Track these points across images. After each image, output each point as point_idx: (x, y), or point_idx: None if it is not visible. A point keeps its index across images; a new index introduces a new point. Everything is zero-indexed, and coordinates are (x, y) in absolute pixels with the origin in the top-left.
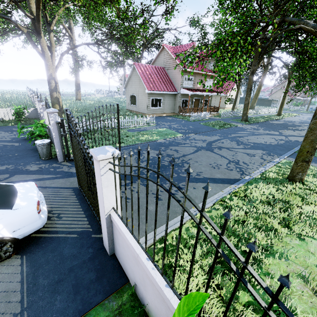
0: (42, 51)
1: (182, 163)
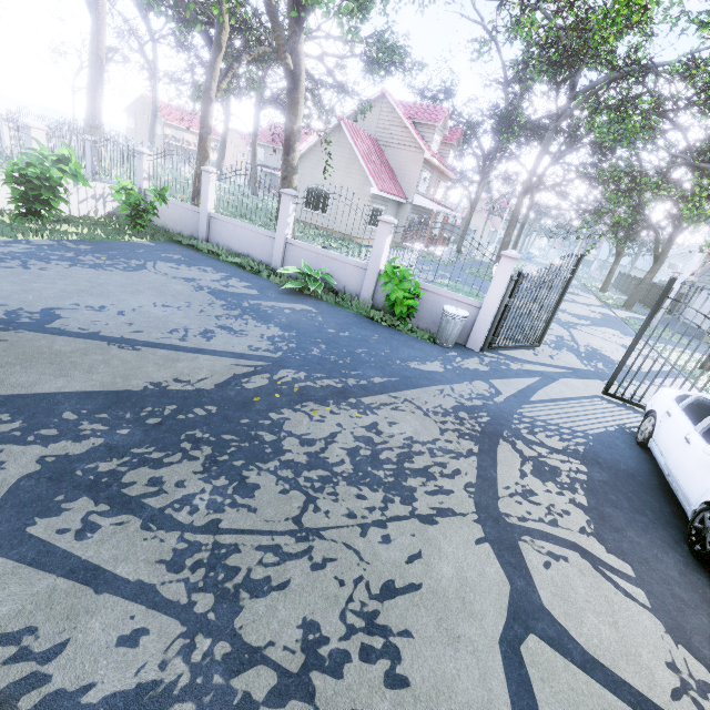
0: (296, 66)
1: (596, 351)
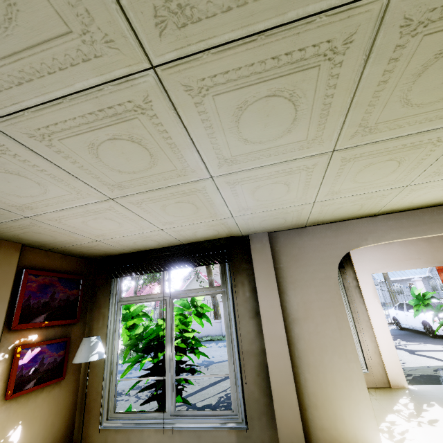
0: None
1: None
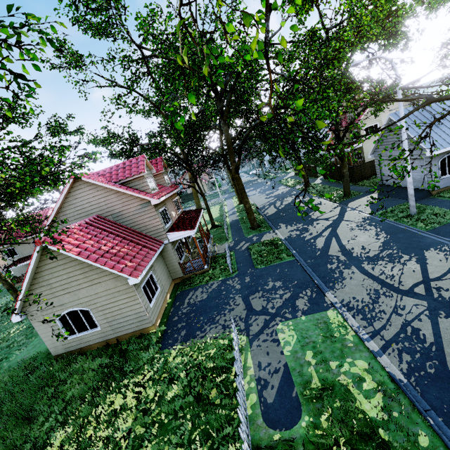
0: None
1: None
